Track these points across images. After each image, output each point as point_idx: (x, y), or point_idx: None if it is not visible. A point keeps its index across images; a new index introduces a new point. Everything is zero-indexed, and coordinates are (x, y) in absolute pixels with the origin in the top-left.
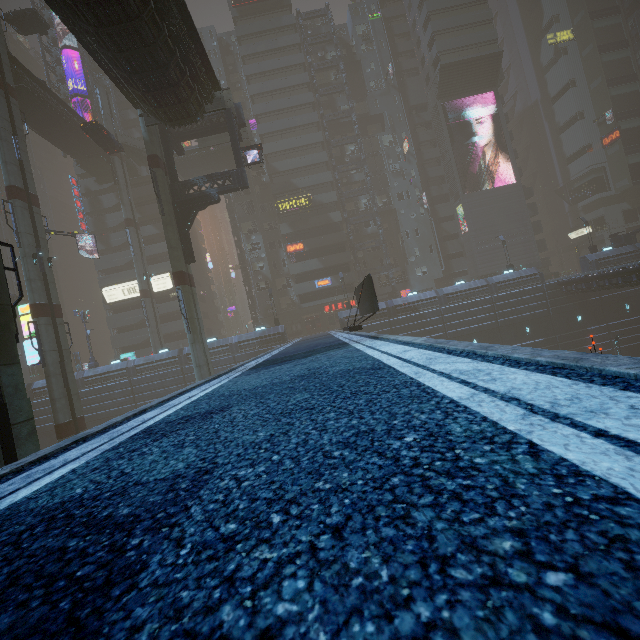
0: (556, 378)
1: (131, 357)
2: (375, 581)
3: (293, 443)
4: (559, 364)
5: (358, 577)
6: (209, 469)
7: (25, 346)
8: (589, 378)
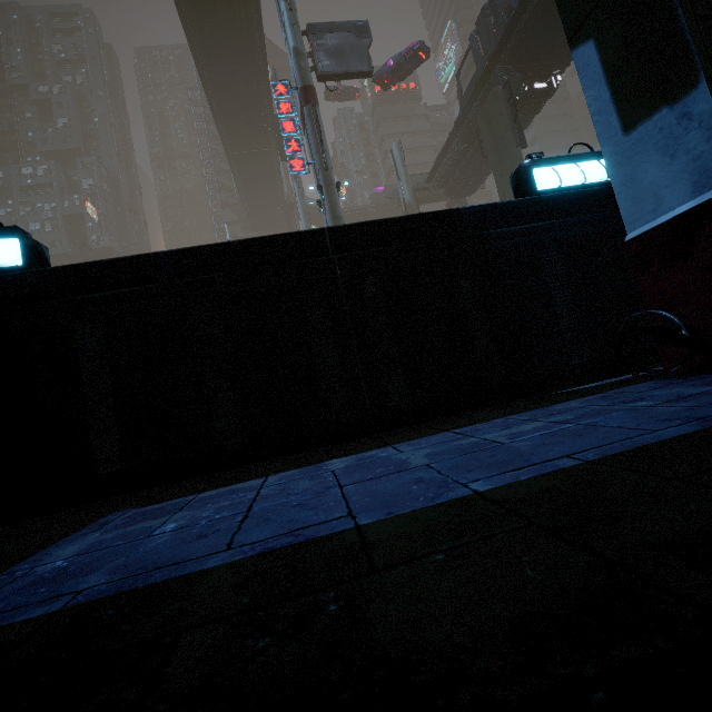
0: None
1: None
2: None
3: None
4: None
5: None
6: None
7: None
8: None
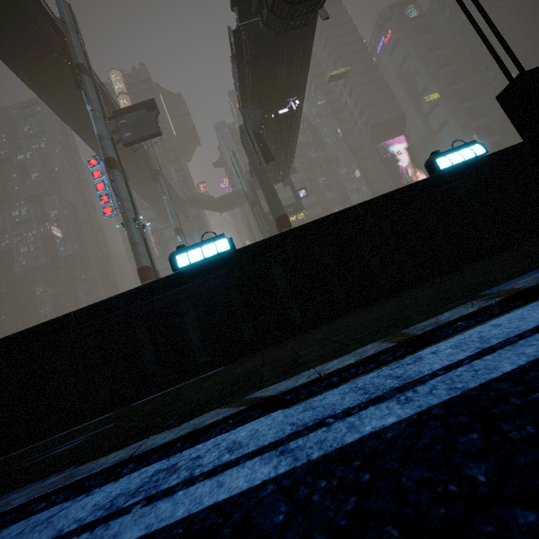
0: None
1: None
2: None
3: None
4: None
5: None
6: None
7: None
8: None
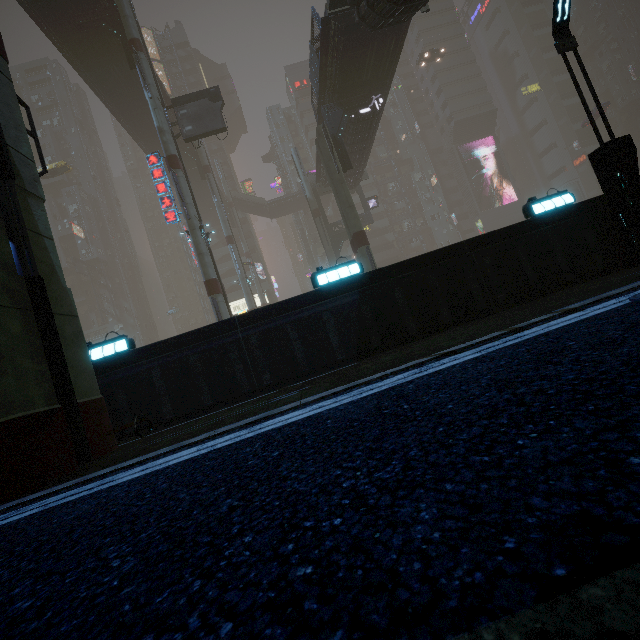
0: None
1: None
2: None
3: None
4: None
5: None
6: None
7: None
8: None
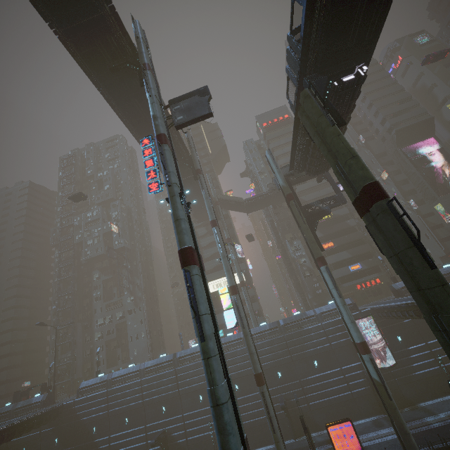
0: None
1: (220, 334)
2: None
3: None
4: None
5: None
6: None
7: (224, 315)
8: None
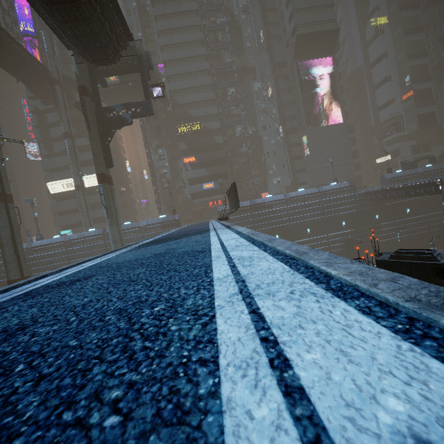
0: (284, 266)
1: (69, 233)
2: (17, 420)
3: (94, 308)
4: (293, 256)
5: (12, 416)
6: (27, 326)
7: None
8: (299, 267)
